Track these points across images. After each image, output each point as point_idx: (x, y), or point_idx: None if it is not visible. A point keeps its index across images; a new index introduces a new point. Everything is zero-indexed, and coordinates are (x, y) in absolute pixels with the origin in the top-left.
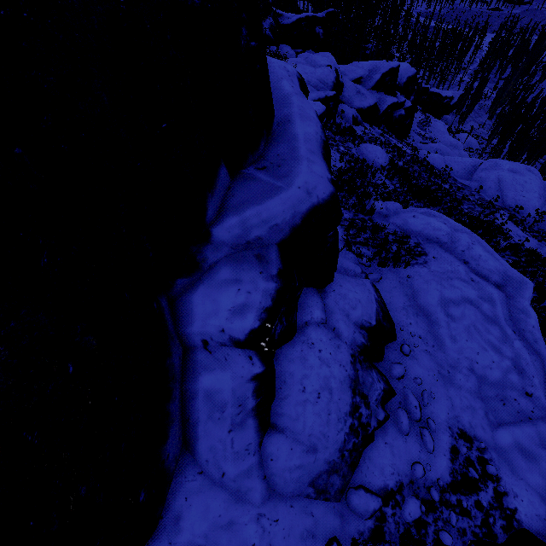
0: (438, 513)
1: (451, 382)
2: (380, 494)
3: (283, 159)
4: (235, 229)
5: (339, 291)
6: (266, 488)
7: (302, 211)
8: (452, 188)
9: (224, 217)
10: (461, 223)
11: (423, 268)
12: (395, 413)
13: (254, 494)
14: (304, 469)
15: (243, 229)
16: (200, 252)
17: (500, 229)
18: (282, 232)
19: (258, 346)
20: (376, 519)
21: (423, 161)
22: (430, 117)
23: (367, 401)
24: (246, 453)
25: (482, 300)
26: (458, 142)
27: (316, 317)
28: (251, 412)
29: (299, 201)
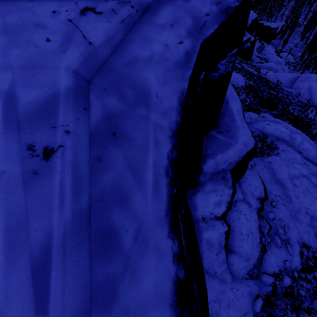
0: (298, 282)
1: (297, 220)
2: (272, 275)
3: (229, 127)
4: (212, 166)
5: (247, 182)
6: (231, 276)
7: (242, 155)
8: (283, 97)
9: (206, 160)
10: (290, 120)
11: (277, 157)
12: (273, 237)
13: (228, 279)
14: (246, 268)
15: (216, 166)
16: (198, 178)
17: (312, 122)
18: (233, 165)
19: (224, 218)
20: (273, 286)
21: (263, 78)
22: (263, 43)
23: (263, 234)
24: (223, 263)
25: (311, 175)
26: (282, 60)
27: (240, 198)
28: (223, 246)
29: (241, 150)
